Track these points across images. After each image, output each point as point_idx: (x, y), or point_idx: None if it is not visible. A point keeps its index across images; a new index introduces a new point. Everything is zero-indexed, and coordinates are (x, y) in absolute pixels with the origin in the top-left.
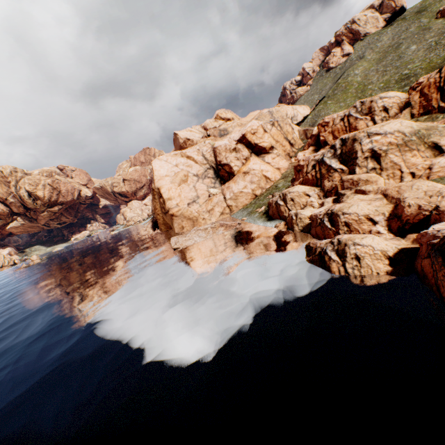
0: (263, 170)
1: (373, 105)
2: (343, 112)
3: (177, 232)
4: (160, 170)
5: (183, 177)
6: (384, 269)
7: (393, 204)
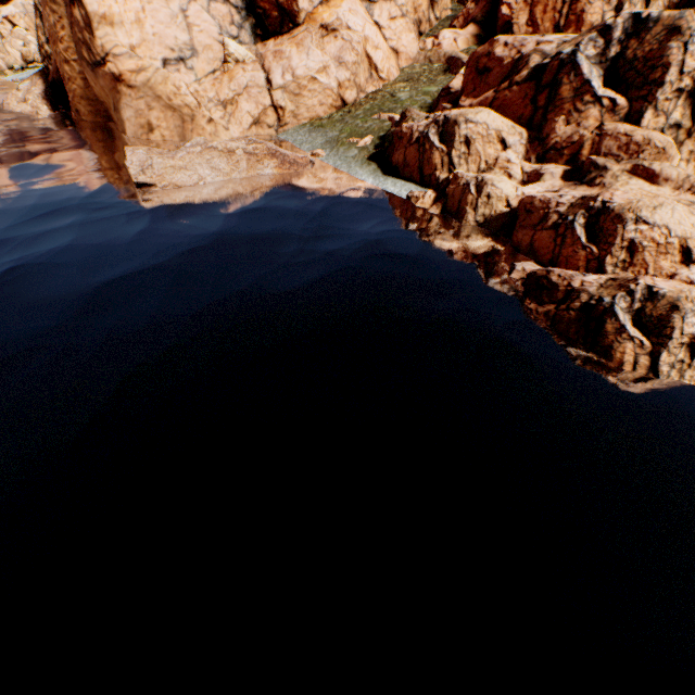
0: (369, 38)
1: None
2: None
3: (133, 136)
4: None
5: None
6: None
7: None
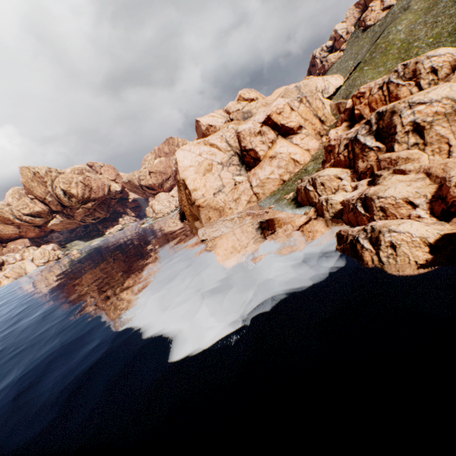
0: (290, 152)
1: (418, 67)
2: (381, 79)
3: (204, 223)
4: (184, 160)
5: (208, 166)
6: (423, 257)
7: (437, 185)
